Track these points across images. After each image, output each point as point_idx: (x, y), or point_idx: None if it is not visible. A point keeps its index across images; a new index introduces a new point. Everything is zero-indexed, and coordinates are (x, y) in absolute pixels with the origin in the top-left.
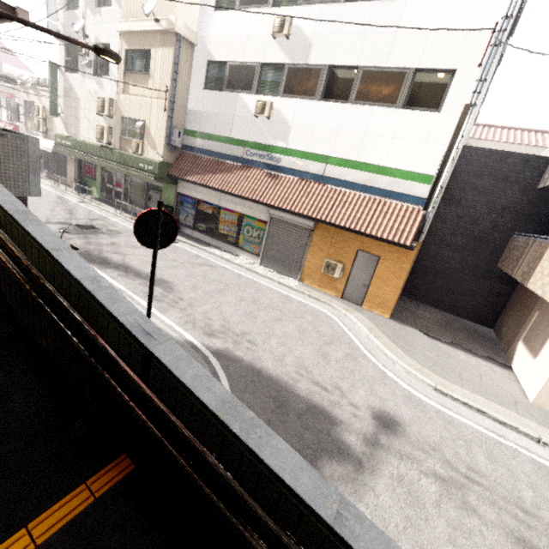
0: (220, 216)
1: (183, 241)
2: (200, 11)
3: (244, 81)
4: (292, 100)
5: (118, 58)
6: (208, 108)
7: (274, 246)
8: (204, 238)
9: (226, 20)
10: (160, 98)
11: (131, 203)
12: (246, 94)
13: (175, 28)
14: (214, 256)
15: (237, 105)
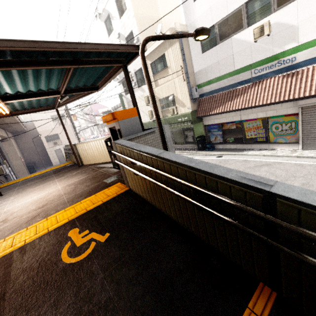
0: (243, 127)
1: (224, 154)
2: (184, 11)
3: (233, 26)
4: (291, 5)
5: (209, 31)
6: (209, 63)
7: (315, 129)
8: (235, 147)
9: (204, 0)
10: (178, 75)
11: (176, 144)
12: (239, 33)
13: (176, 29)
14: (255, 156)
15: (233, 46)
